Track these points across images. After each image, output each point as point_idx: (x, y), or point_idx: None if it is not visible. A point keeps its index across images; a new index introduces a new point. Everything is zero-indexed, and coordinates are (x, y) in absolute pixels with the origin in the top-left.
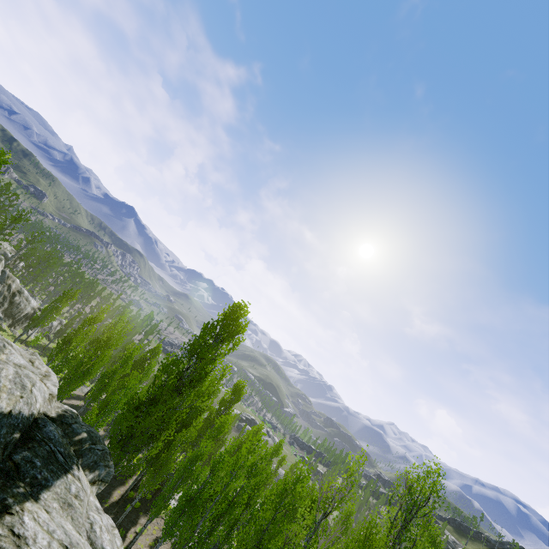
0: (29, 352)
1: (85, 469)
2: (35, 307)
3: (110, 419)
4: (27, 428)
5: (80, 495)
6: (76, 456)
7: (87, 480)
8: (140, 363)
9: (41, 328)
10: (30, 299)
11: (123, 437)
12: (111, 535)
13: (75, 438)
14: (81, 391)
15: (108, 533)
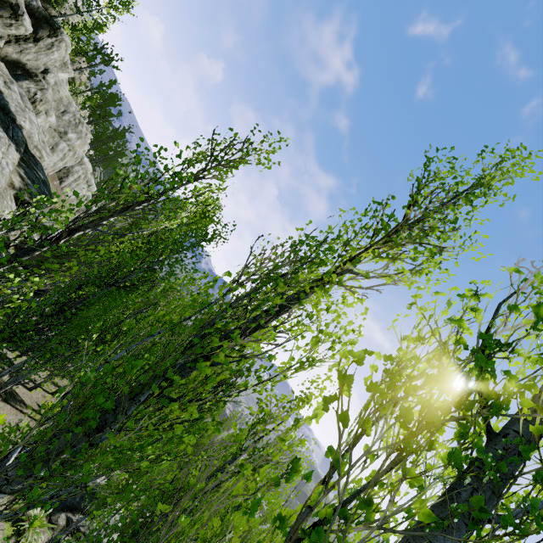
0: None
1: (23, 169)
2: None
3: None
4: (6, 112)
5: (2, 139)
6: (24, 162)
7: (16, 161)
8: None
9: None
10: None
11: None
12: (1, 170)
13: (32, 164)
14: None
15: (0, 165)
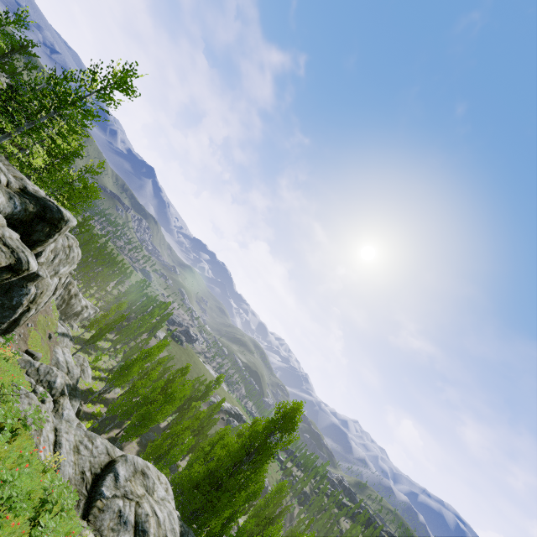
0: (81, 358)
1: None
2: (83, 305)
3: (166, 468)
4: None
5: None
6: None
7: None
8: (172, 382)
9: (81, 318)
10: (82, 300)
11: (193, 512)
12: None
13: None
14: (113, 392)
15: None
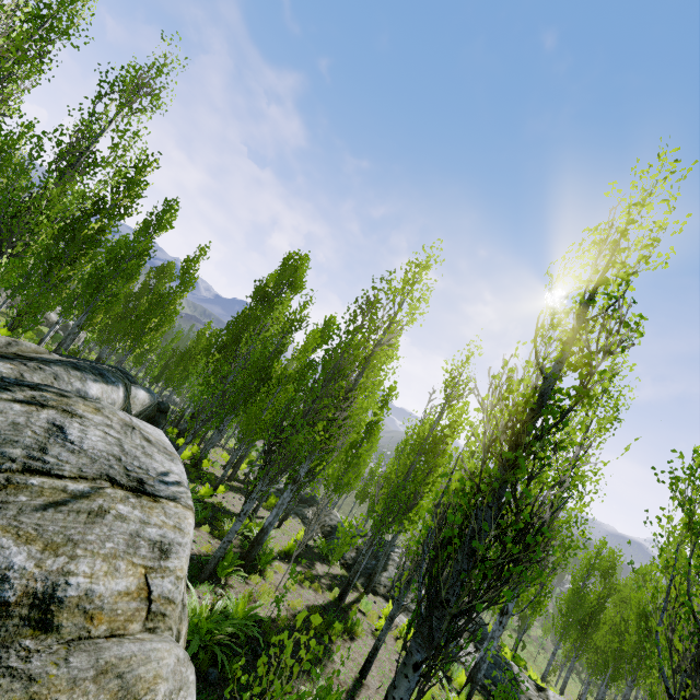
0: None
1: None
2: None
3: None
4: None
5: None
6: None
7: None
8: None
9: (46, 320)
10: None
11: None
12: None
13: None
14: None
15: None
